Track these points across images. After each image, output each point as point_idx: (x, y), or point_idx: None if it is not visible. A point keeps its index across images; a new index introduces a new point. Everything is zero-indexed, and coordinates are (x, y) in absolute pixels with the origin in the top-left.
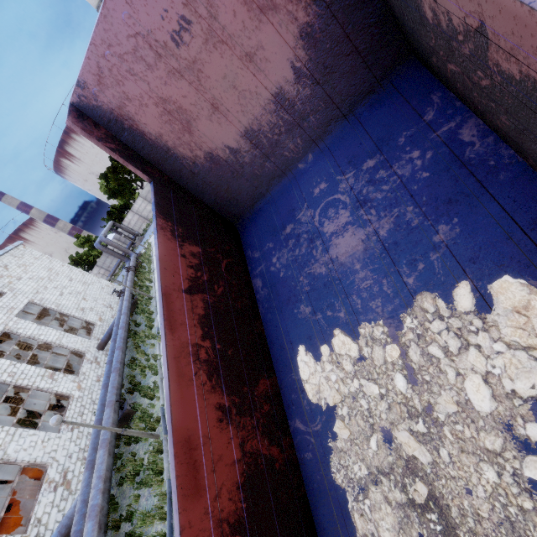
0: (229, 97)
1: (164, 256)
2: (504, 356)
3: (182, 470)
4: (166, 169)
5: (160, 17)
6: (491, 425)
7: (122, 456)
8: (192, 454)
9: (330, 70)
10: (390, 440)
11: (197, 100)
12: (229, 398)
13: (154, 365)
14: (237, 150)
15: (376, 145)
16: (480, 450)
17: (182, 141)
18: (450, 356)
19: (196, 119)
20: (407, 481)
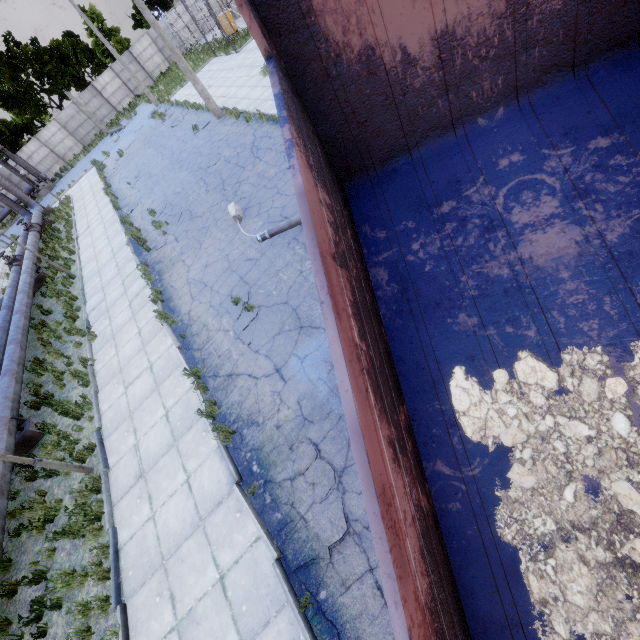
0: None
1: (308, 191)
2: None
3: (390, 539)
4: (286, 49)
5: None
6: None
7: (16, 496)
8: (390, 513)
9: None
10: (592, 491)
11: None
12: (391, 429)
13: (83, 372)
14: (412, 60)
15: (614, 120)
16: None
17: (339, 5)
18: None
19: None
20: (616, 538)
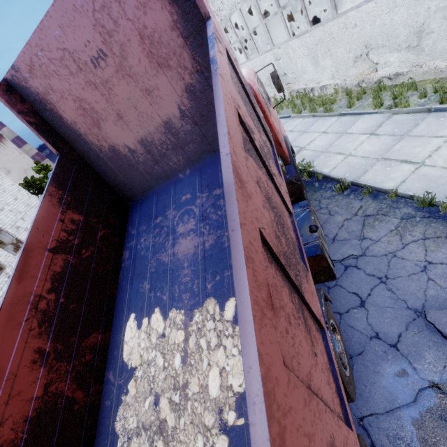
0: (131, 113)
1: (42, 218)
2: (235, 358)
3: None
4: (77, 148)
5: (84, 44)
6: (212, 407)
7: None
8: None
9: (205, 118)
10: (158, 404)
11: (107, 107)
12: (53, 344)
13: None
14: (134, 150)
15: None
16: (201, 424)
17: (92, 132)
18: (209, 349)
19: (105, 120)
20: (155, 438)
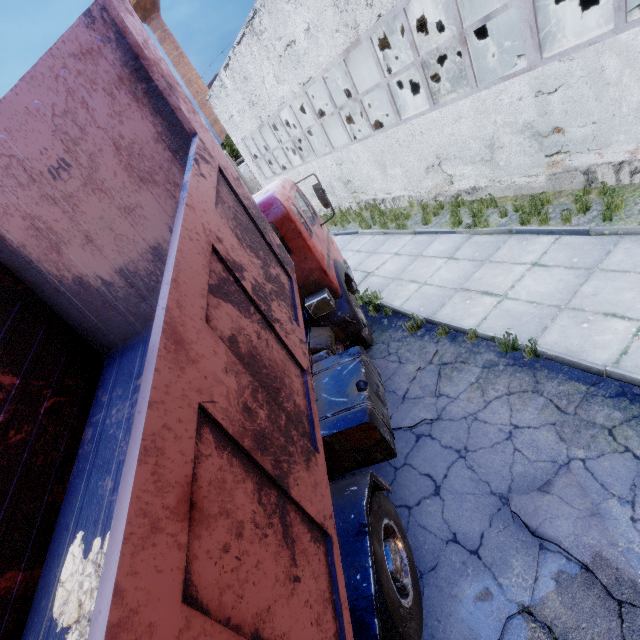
0: (105, 235)
1: None
2: None
3: None
4: (26, 279)
5: (40, 151)
6: None
7: None
8: None
9: None
10: None
11: (70, 227)
12: None
13: None
14: (110, 283)
15: None
16: None
17: (49, 258)
18: None
19: (68, 243)
20: None
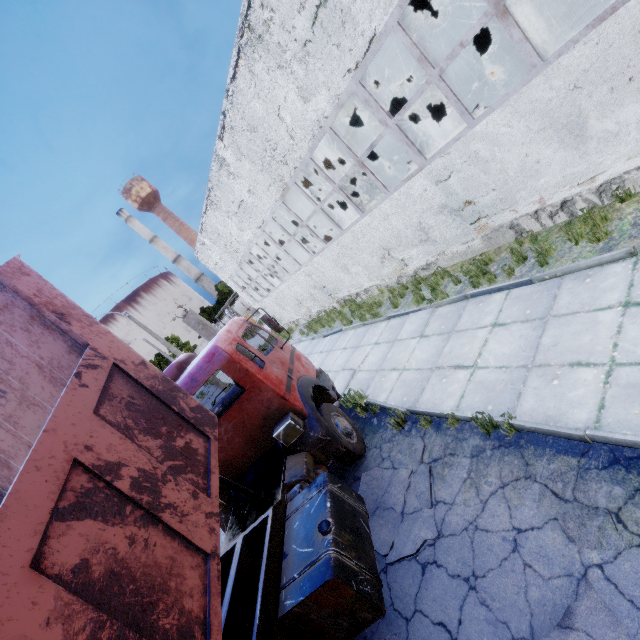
0: None
1: None
2: None
3: None
4: None
5: None
6: None
7: None
8: None
9: None
10: None
11: (15, 442)
12: None
13: None
14: None
15: None
16: None
17: (1, 474)
18: None
19: (15, 457)
20: None
